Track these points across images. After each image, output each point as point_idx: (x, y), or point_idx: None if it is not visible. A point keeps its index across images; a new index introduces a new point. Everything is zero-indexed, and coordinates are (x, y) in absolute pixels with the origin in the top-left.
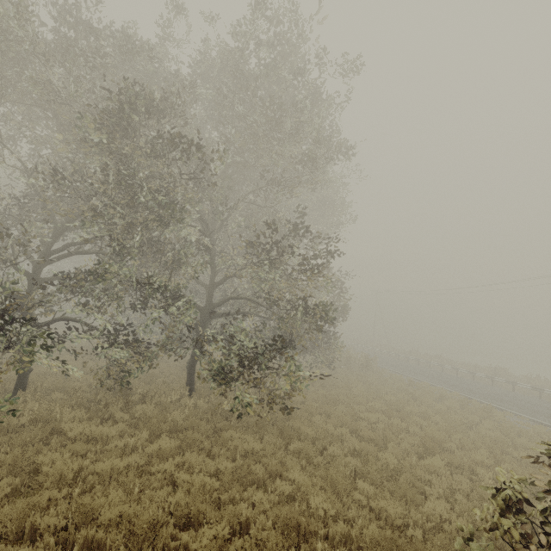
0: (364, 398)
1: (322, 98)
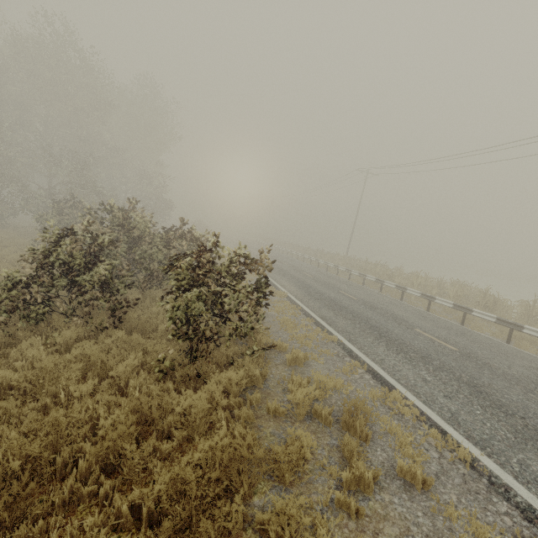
0: None
1: (92, 69)
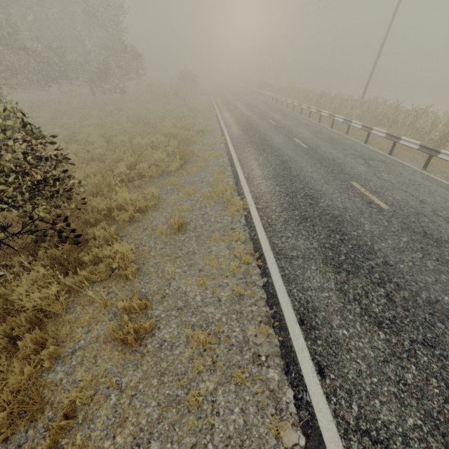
0: (115, 107)
1: None
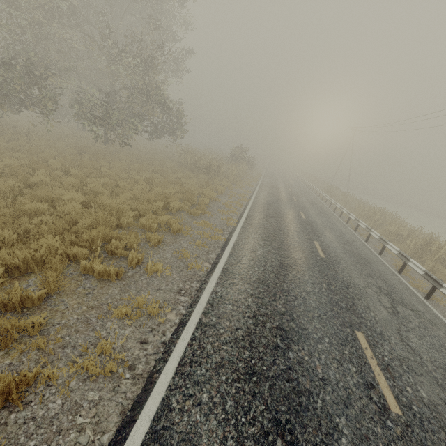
0: (79, 164)
1: None
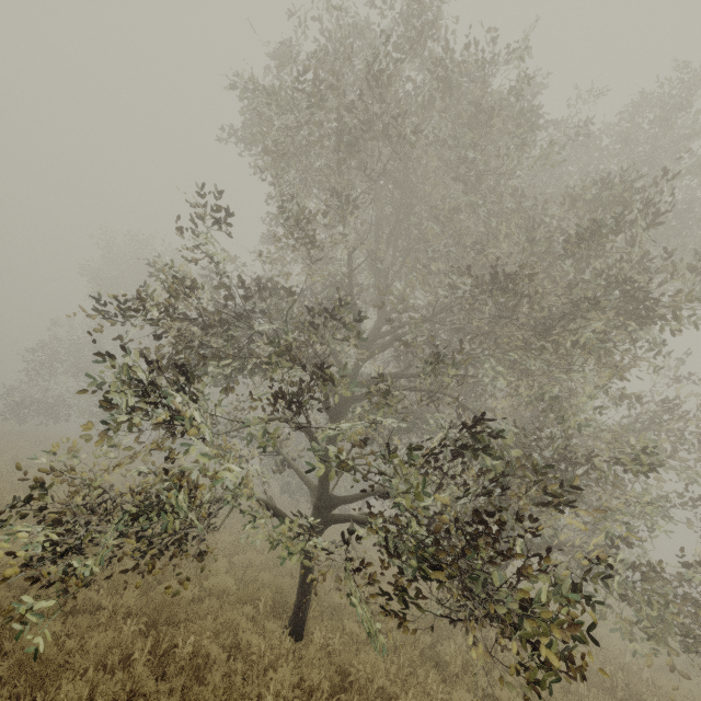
0: None
1: None
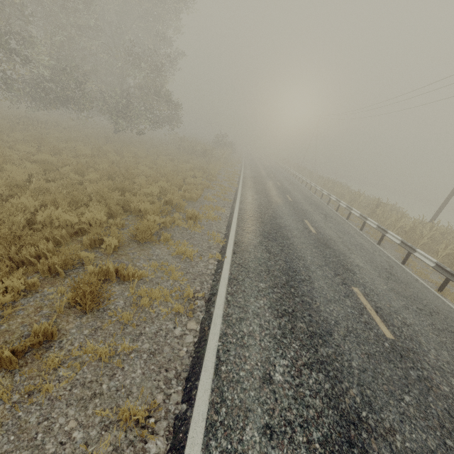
0: (120, 149)
1: None
